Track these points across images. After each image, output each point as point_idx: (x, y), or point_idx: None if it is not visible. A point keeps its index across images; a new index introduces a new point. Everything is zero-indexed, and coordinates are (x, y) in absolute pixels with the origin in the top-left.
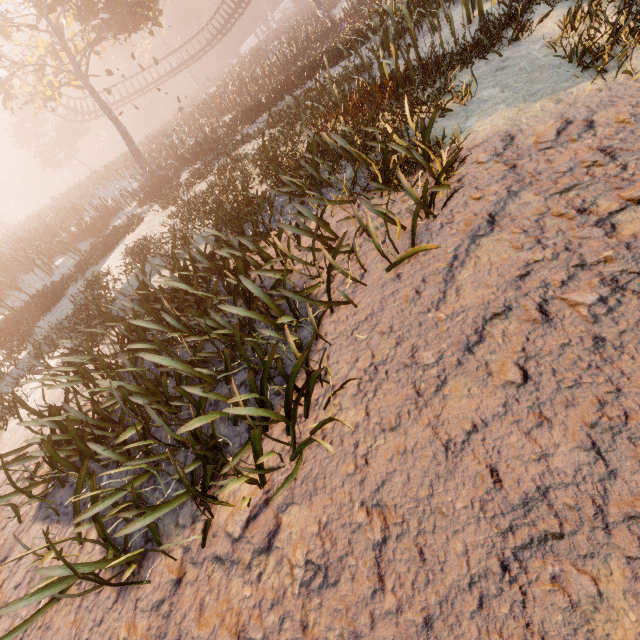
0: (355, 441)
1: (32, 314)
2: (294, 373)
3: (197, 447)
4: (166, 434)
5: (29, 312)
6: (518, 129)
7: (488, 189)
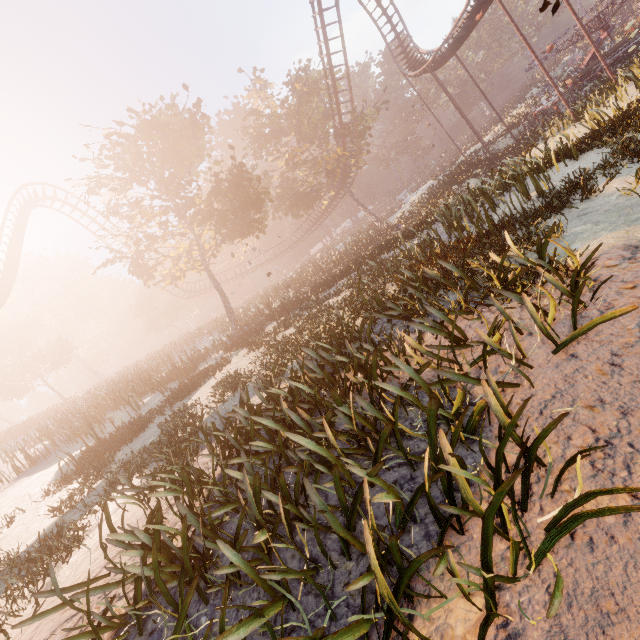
0: (638, 534)
1: (114, 444)
2: (507, 436)
3: (347, 566)
4: (292, 553)
5: (113, 441)
6: (637, 241)
7: (639, 280)
